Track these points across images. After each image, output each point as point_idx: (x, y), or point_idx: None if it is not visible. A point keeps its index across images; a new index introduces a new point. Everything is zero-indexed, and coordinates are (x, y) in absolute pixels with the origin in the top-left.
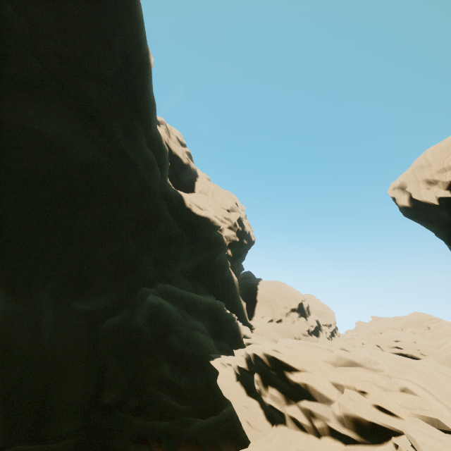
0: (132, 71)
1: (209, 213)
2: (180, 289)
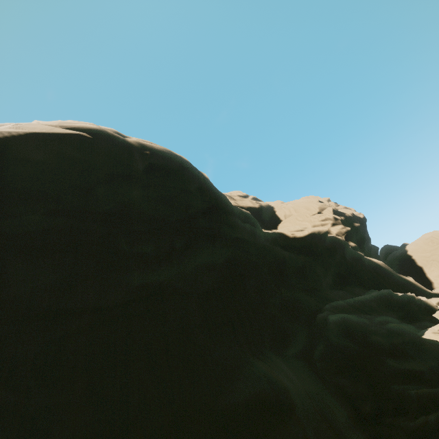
0: (206, 192)
1: (310, 229)
2: (342, 300)
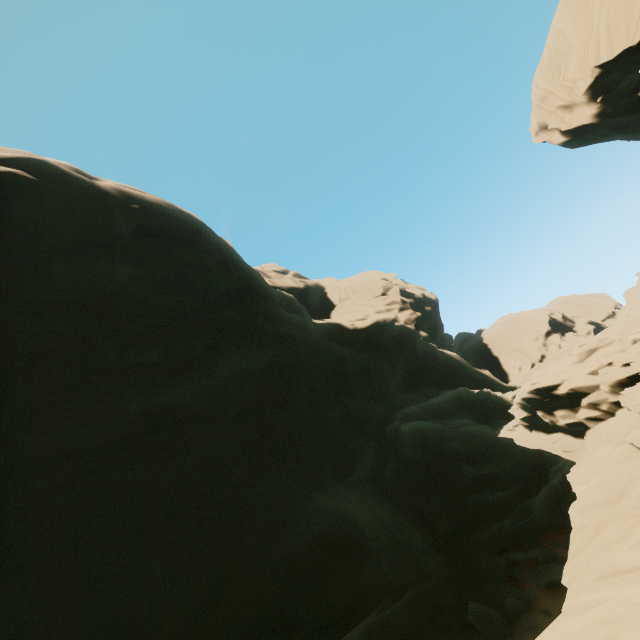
0: (233, 269)
1: (374, 316)
2: (414, 405)
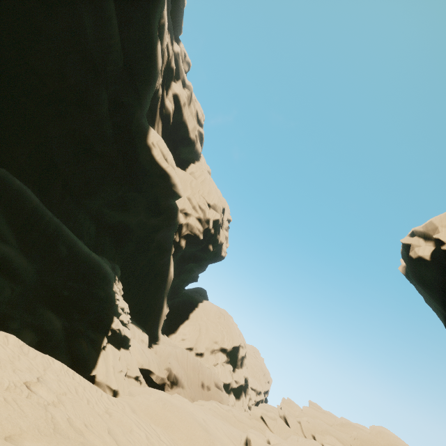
0: None
1: (174, 172)
2: (43, 205)
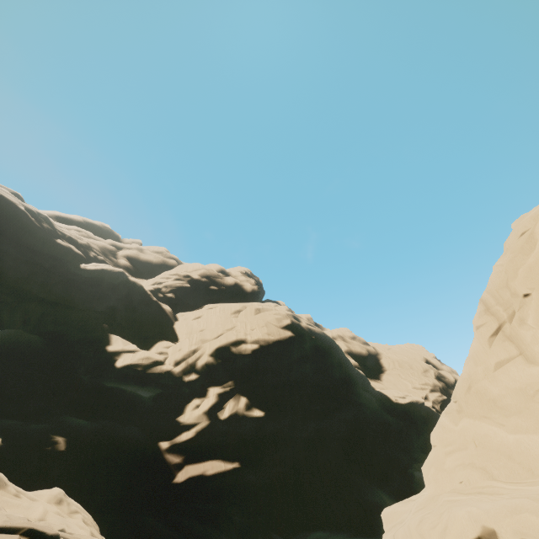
0: (343, 365)
1: (410, 397)
2: None
